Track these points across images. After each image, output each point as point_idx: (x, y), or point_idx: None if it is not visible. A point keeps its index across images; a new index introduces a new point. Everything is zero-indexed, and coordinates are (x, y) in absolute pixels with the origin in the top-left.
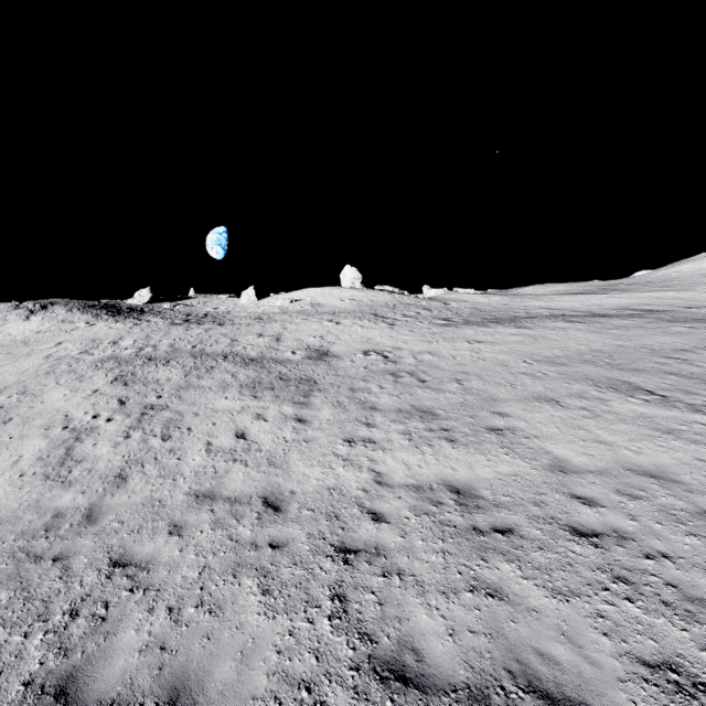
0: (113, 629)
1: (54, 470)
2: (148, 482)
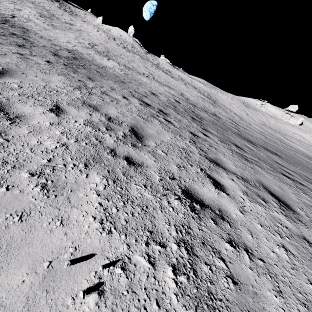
0: None
1: None
2: None
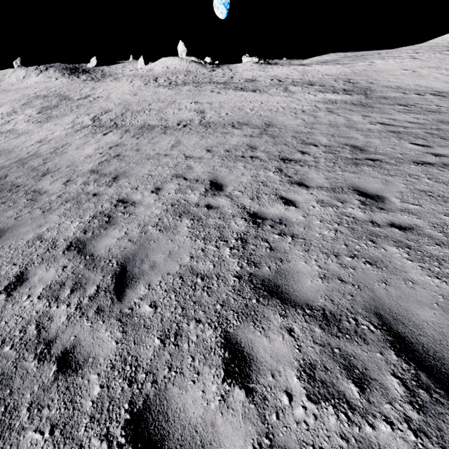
0: None
1: None
2: None
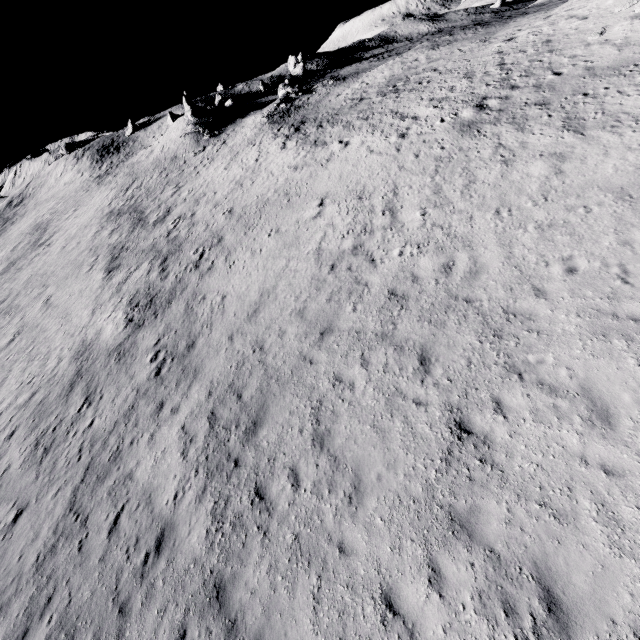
0: None
1: None
2: None
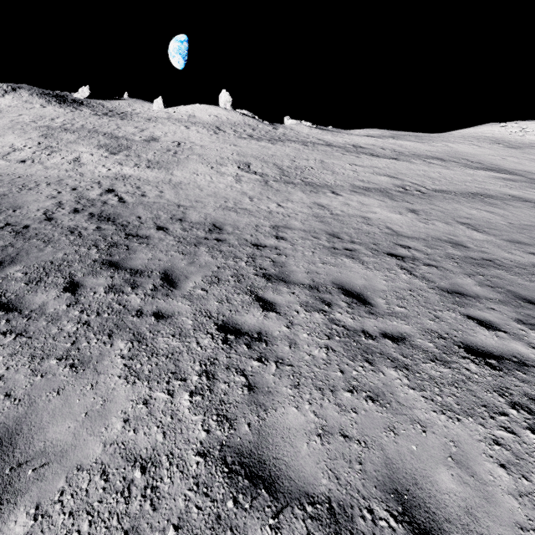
0: (4, 177)
1: (1, 157)
2: (33, 163)
